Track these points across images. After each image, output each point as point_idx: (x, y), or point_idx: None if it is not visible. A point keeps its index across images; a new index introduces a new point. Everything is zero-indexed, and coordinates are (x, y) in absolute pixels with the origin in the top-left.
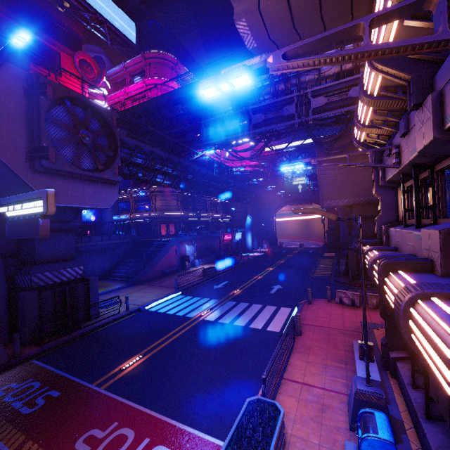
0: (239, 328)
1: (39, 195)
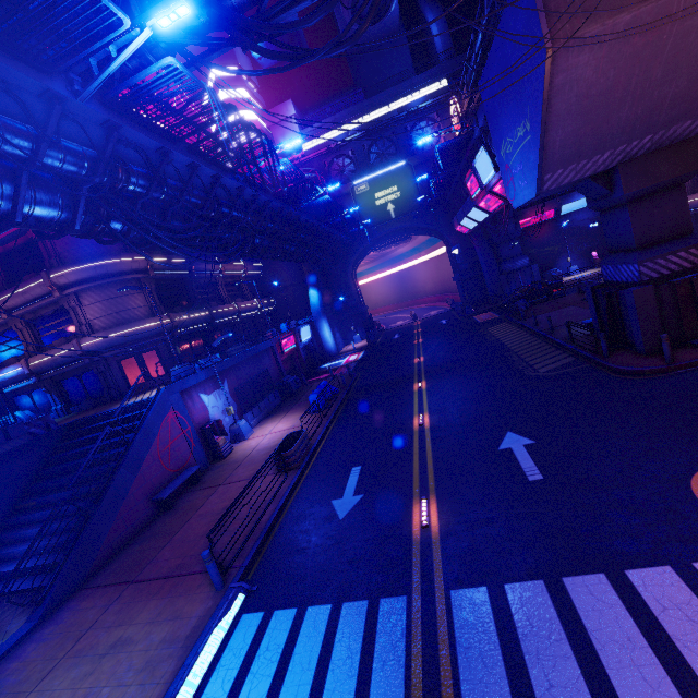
0: None
1: None
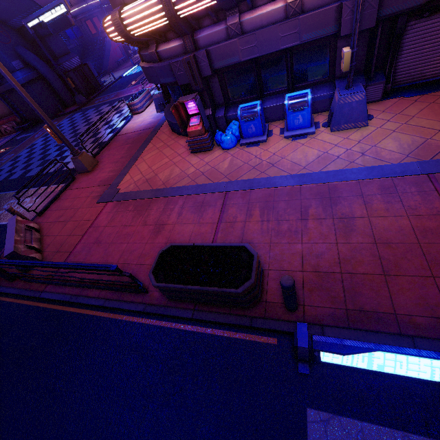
0: None
1: (60, 2)
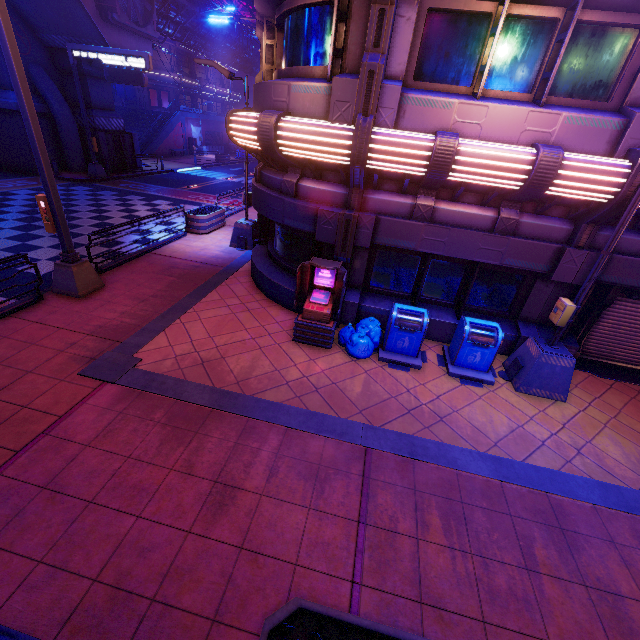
0: None
1: (141, 55)
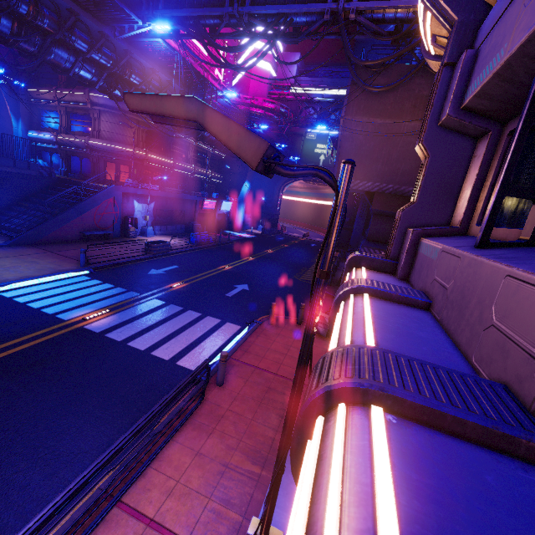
0: (131, 355)
1: None
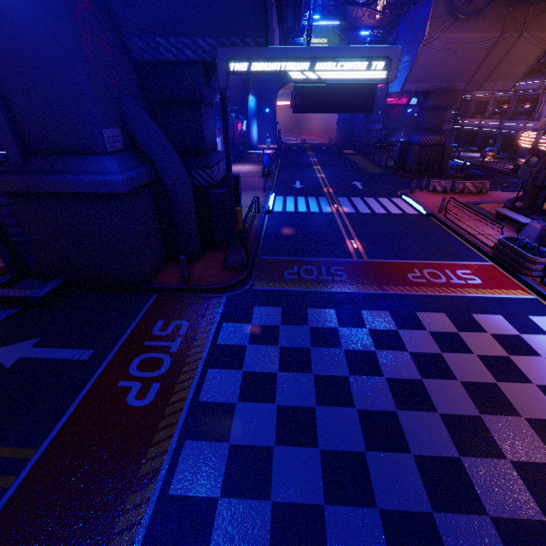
0: (387, 215)
1: (384, 54)
